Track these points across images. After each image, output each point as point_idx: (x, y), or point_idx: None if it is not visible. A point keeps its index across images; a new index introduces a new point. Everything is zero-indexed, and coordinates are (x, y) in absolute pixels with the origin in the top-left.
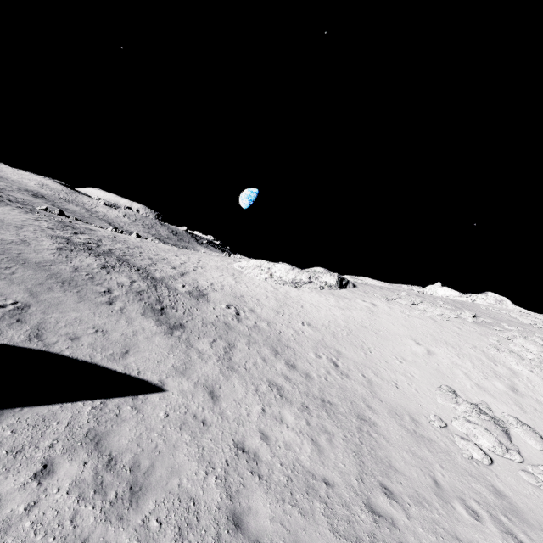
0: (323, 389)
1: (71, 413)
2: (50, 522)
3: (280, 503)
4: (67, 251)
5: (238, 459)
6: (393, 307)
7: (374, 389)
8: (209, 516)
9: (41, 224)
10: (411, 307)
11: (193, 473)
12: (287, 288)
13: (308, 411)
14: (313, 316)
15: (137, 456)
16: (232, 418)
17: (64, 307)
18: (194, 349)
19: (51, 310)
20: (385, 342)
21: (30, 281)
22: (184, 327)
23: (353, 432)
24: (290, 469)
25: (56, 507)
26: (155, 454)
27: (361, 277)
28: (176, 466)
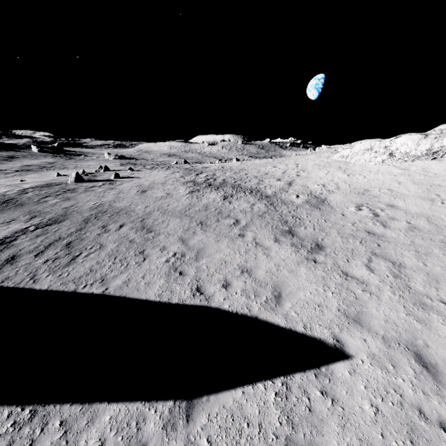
0: None
1: (256, 405)
2: None
3: None
4: (196, 192)
5: None
6: None
7: None
8: None
9: (176, 175)
10: None
11: None
12: (420, 164)
13: None
14: None
15: None
16: None
17: (209, 250)
18: (352, 279)
19: (200, 256)
20: None
21: (179, 229)
22: (323, 248)
23: None
24: None
25: None
26: None
27: None
28: None
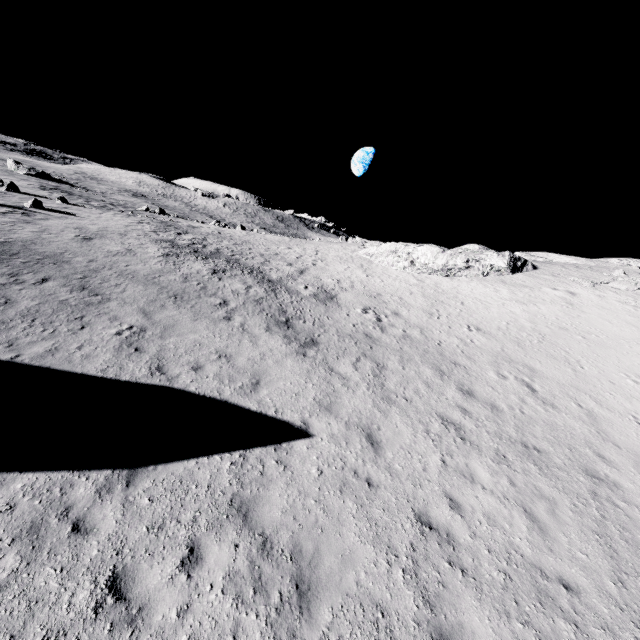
0: (521, 427)
1: (209, 472)
2: (209, 637)
3: (503, 619)
4: (173, 257)
5: (426, 540)
6: (604, 295)
7: (602, 428)
8: (408, 636)
9: (144, 227)
10: (636, 294)
11: (372, 564)
12: (435, 279)
13: (507, 462)
14: (481, 316)
15: (296, 535)
16: (404, 475)
17: (181, 328)
18: (336, 374)
19: (168, 334)
20: (603, 351)
21: (142, 298)
22: (317, 344)
23: (585, 498)
24: (504, 560)
25: (212, 614)
26: (317, 532)
27: (541, 253)
28: (346, 551)
